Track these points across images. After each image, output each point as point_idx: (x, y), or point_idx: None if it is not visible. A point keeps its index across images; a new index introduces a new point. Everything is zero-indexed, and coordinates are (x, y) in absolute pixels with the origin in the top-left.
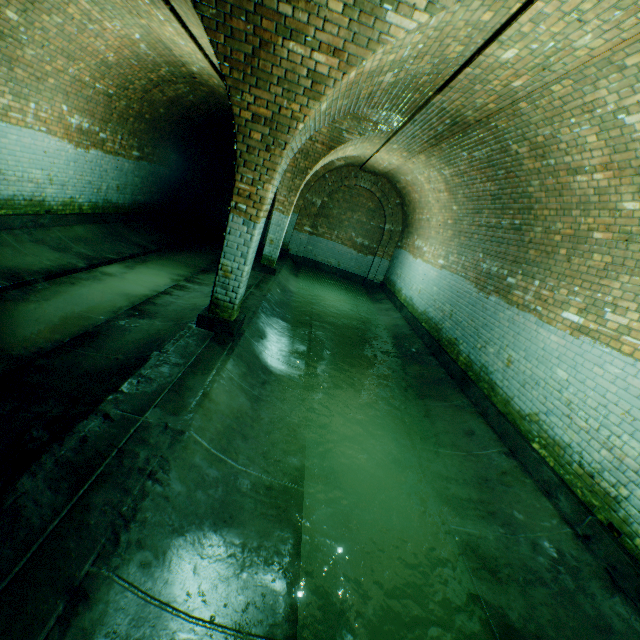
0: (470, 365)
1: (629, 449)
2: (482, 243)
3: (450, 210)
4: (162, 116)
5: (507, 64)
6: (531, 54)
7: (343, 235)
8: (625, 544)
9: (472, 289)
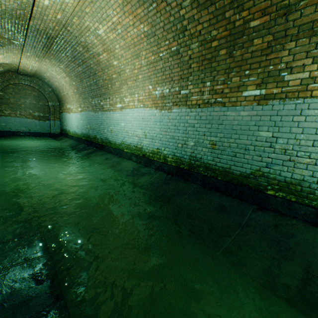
0: (102, 141)
1: (140, 133)
2: (89, 94)
3: (73, 85)
4: None
5: (49, 7)
6: (55, 3)
7: (24, 113)
8: (146, 157)
9: (93, 113)
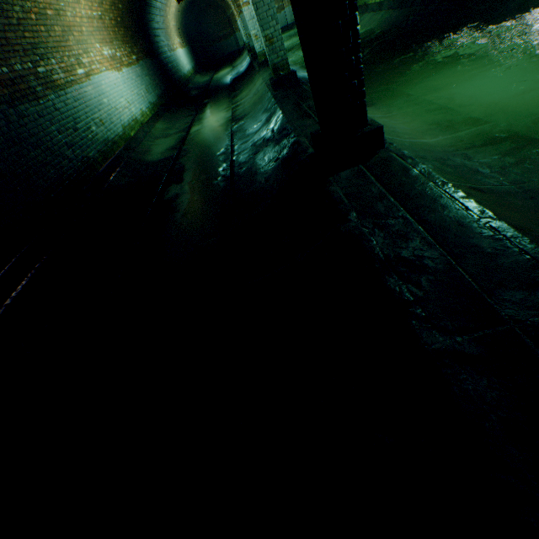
0: None
1: None
2: None
3: None
4: (180, 23)
5: None
6: None
7: None
8: None
9: None
